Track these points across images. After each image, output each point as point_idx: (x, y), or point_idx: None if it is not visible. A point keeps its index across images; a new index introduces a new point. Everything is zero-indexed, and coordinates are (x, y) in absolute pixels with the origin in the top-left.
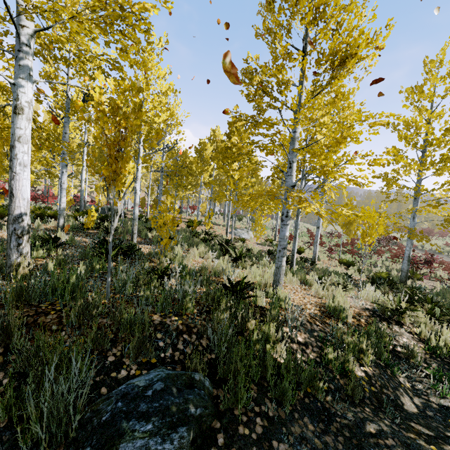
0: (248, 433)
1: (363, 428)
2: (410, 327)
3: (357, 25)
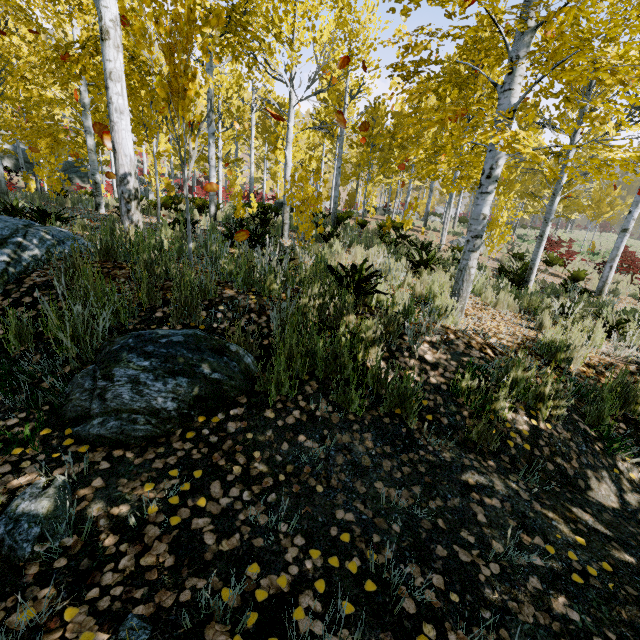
0: (272, 417)
1: (457, 474)
2: None
3: None
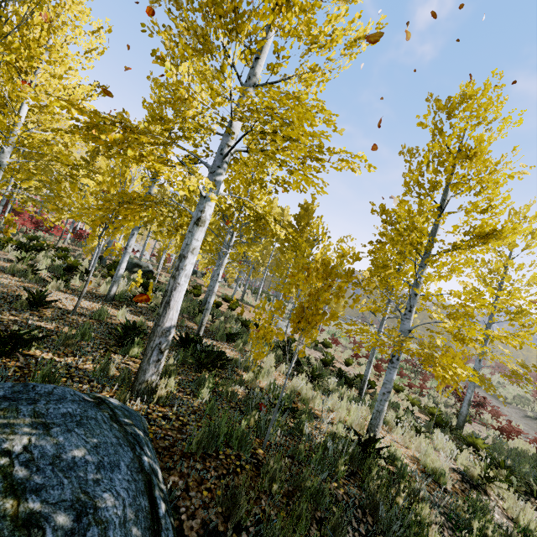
0: None
1: None
2: (496, 498)
3: (491, 198)
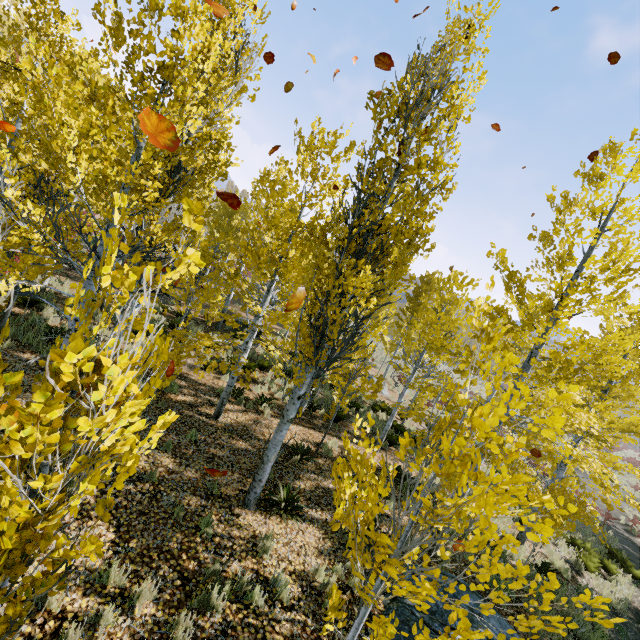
0: None
1: None
2: (588, 578)
3: None
